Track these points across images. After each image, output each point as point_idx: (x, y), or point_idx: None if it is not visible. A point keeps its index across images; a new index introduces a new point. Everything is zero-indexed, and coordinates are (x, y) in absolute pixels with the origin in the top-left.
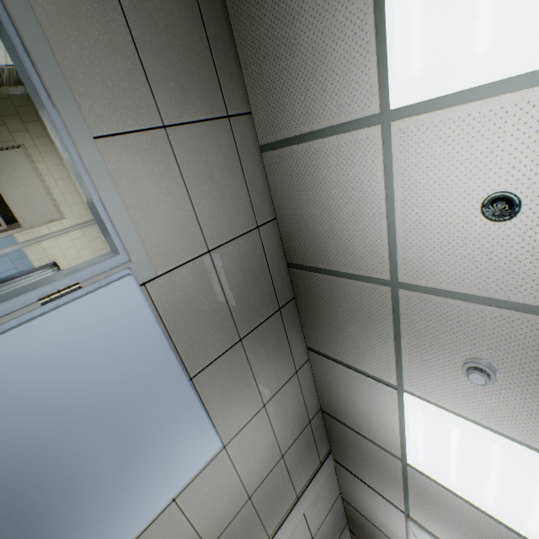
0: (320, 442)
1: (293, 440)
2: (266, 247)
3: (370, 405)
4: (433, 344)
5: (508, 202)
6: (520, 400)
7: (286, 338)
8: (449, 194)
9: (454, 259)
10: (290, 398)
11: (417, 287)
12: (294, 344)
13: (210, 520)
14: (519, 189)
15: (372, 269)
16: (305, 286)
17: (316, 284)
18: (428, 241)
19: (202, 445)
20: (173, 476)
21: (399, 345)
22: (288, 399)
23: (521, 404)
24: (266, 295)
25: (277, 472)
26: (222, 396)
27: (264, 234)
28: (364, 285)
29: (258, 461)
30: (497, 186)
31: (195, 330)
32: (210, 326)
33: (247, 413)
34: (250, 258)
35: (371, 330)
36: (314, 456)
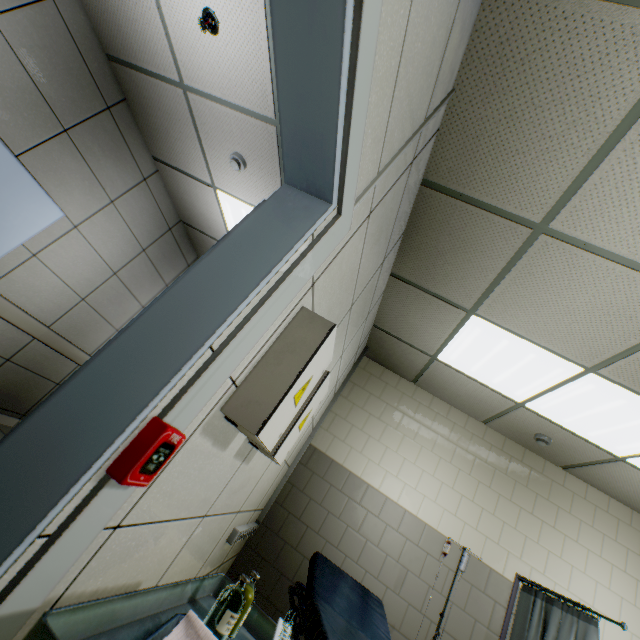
0: (186, 250)
1: (154, 241)
2: (72, 27)
3: (206, 207)
4: (217, 143)
5: (213, 19)
6: (258, 182)
7: (125, 143)
8: (186, 2)
9: (205, 66)
10: (142, 203)
11: (197, 91)
12: (136, 151)
13: (79, 280)
14: (215, 9)
15: (167, 70)
16: (129, 86)
17: (136, 84)
18: (189, 46)
19: (43, 210)
20: (21, 226)
21: (204, 148)
22: (140, 203)
23: (260, 184)
24: (87, 88)
25: (141, 262)
26: (60, 182)
27: (64, 9)
28: (167, 87)
29: (117, 248)
30: (206, 2)
31: (5, 108)
32: (23, 108)
33: (94, 204)
34: (53, 38)
35: (185, 134)
36: (181, 259)
